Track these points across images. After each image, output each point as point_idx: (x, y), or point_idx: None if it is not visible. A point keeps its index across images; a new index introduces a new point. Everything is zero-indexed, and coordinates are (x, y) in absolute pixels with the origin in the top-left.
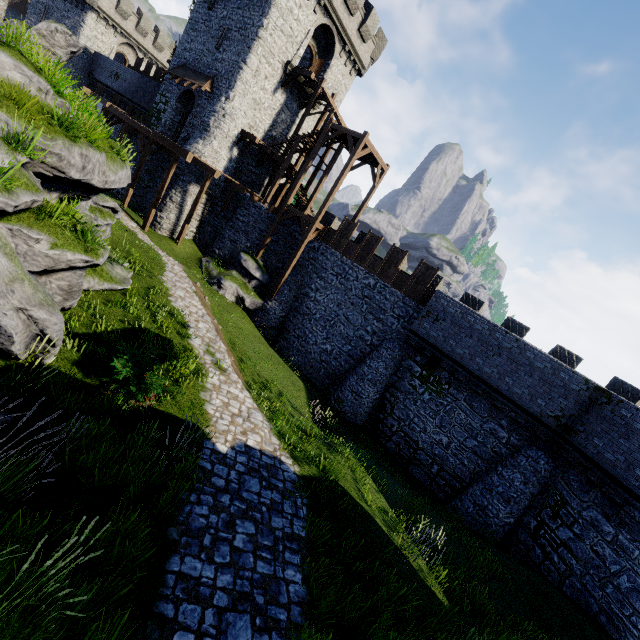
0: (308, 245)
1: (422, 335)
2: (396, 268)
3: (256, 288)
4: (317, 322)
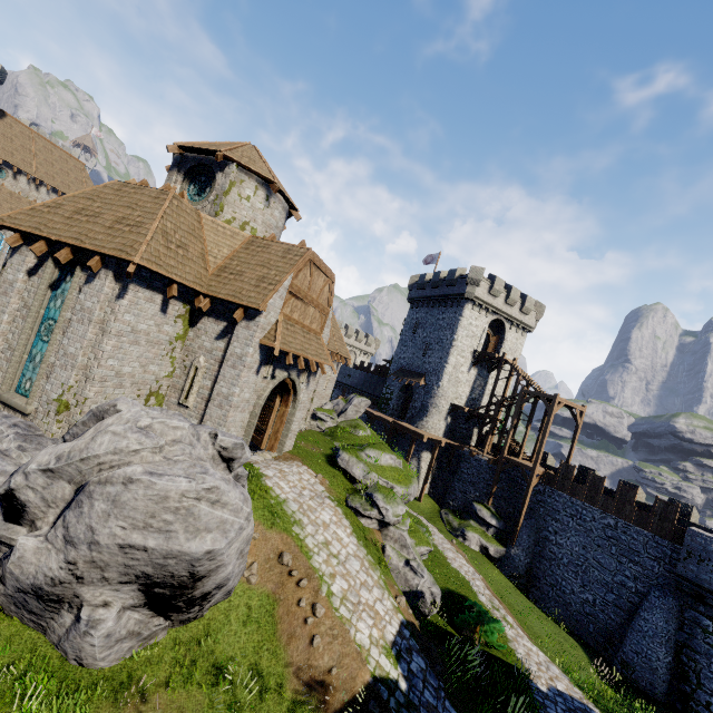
0: (532, 488)
1: (692, 579)
2: (631, 506)
3: (494, 535)
4: (566, 567)
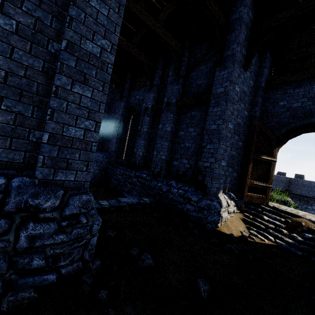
0: None
1: None
2: None
3: None
4: None
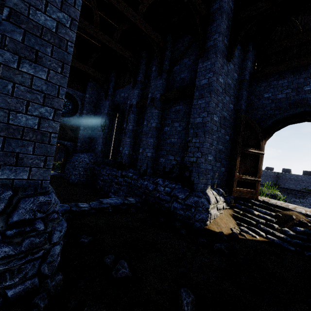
0: None
1: None
2: None
3: None
4: None
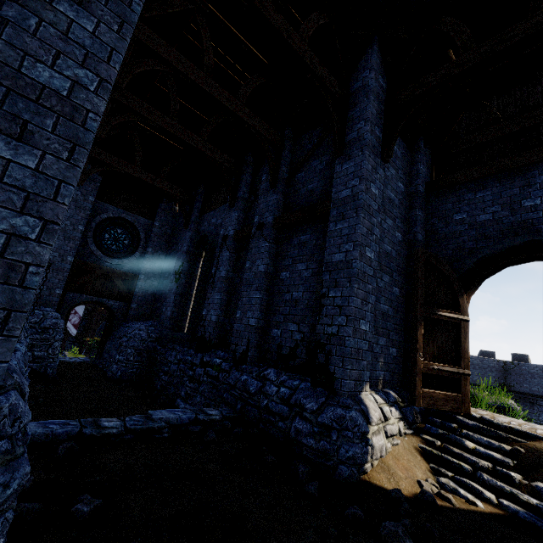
0: None
1: None
2: None
3: None
4: None
